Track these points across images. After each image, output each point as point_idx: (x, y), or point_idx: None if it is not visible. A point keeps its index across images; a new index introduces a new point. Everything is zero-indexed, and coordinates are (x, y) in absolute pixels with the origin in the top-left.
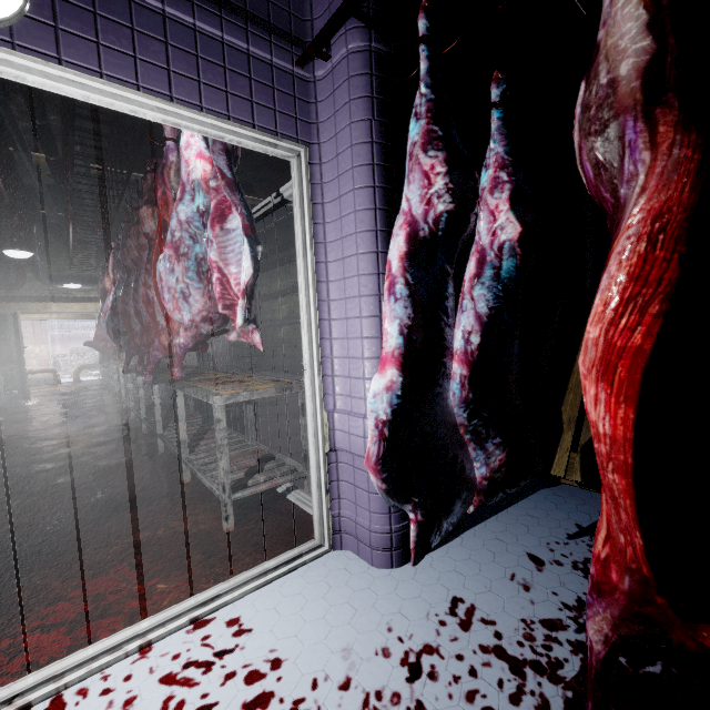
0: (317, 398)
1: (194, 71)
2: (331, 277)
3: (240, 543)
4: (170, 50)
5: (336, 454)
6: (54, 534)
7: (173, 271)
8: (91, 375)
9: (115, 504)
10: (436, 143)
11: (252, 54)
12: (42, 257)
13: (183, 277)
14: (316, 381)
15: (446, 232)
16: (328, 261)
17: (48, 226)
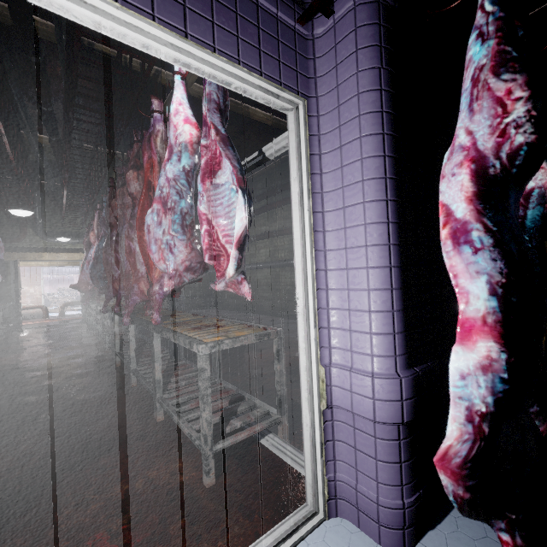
0: (313, 352)
1: (208, 11)
2: (327, 227)
3: (224, 503)
4: None
5: (331, 411)
6: (31, 484)
7: (160, 223)
8: (73, 310)
9: (93, 446)
10: (510, 64)
11: (260, 5)
12: (41, 217)
13: (168, 229)
14: (312, 333)
15: (520, 168)
16: (325, 210)
17: (47, 193)
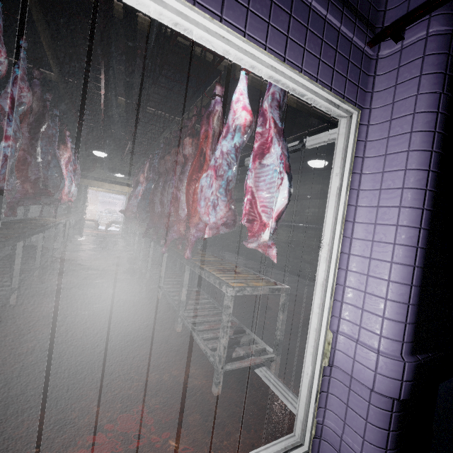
0: (325, 318)
1: (303, 40)
2: (358, 219)
3: (227, 411)
4: (291, 21)
5: (330, 369)
6: (95, 354)
7: (211, 186)
8: (114, 226)
9: (133, 338)
10: None
11: (341, 32)
12: (107, 156)
13: (216, 191)
14: (327, 302)
15: None
16: (358, 205)
17: (114, 139)
